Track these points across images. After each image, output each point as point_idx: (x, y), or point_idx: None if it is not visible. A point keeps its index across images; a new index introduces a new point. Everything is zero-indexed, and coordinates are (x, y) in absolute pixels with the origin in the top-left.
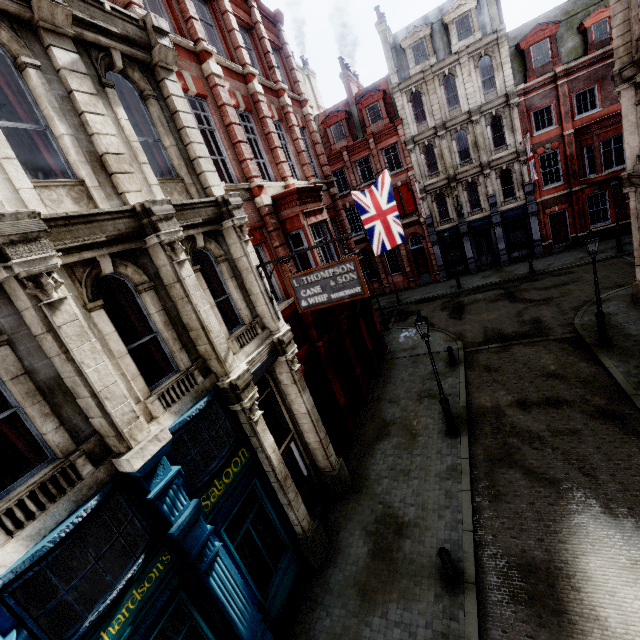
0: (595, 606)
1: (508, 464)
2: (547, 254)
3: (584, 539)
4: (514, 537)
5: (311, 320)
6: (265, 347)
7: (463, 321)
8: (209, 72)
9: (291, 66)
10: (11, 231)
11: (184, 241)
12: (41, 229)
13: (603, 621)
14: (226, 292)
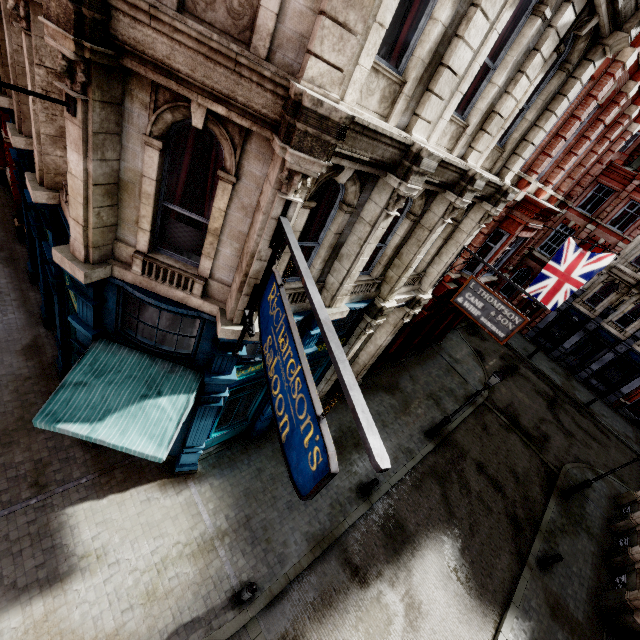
0: (414, 567)
1: (439, 482)
2: (612, 407)
3: (438, 546)
4: (408, 510)
5: (439, 295)
6: (410, 297)
7: (504, 382)
8: (623, 59)
9: None
10: (425, 166)
11: None
12: (433, 171)
13: (411, 574)
14: None
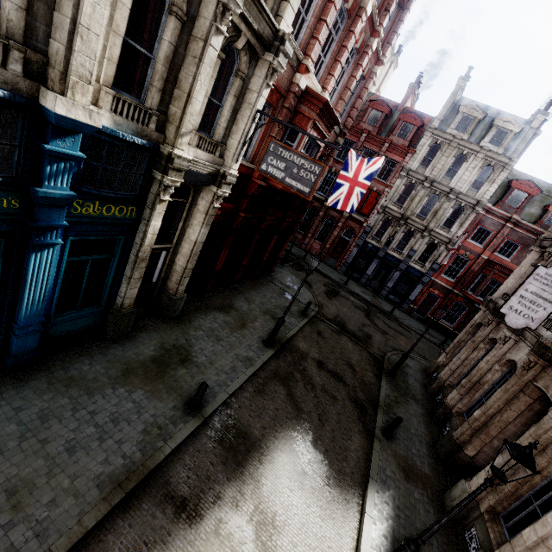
0: (263, 475)
1: (283, 383)
2: (407, 313)
3: (288, 445)
4: (251, 416)
5: (252, 194)
6: (212, 166)
7: (330, 301)
8: None
9: (397, 29)
10: None
11: (232, 26)
12: None
13: (260, 484)
14: (221, 103)
